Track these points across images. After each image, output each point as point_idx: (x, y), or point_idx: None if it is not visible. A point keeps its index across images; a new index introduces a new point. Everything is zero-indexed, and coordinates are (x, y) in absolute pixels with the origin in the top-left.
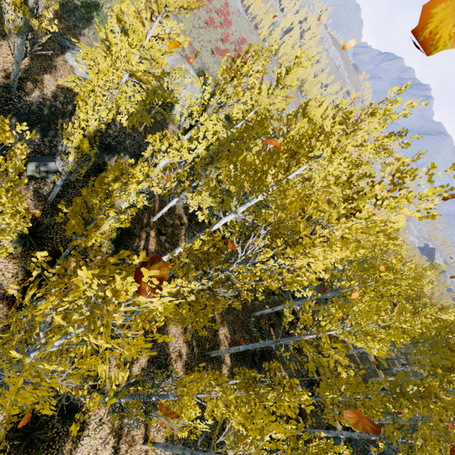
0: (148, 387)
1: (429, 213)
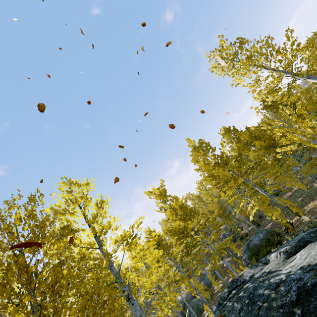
0: None
1: None
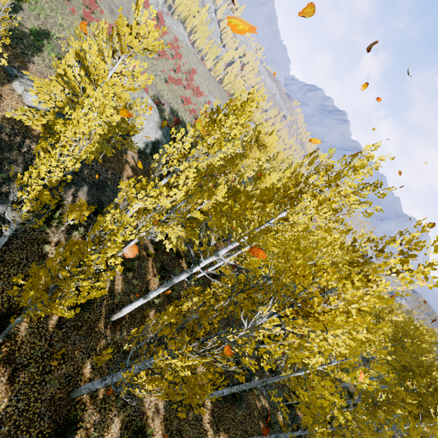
0: None
1: None
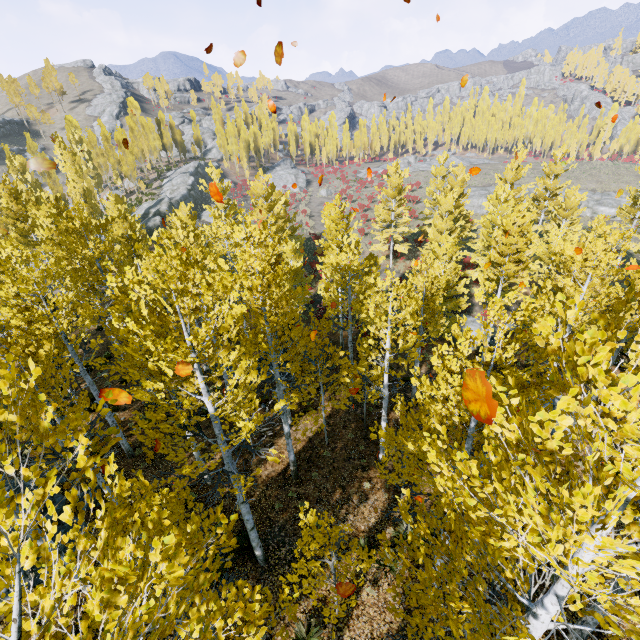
0: None
1: None
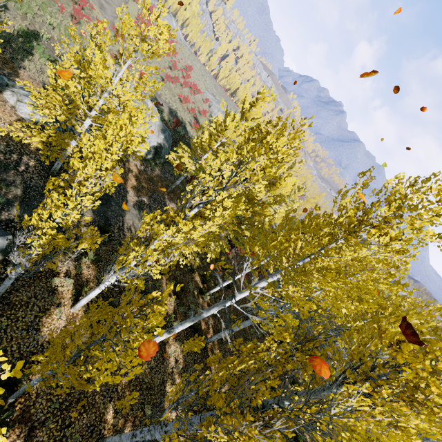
0: None
1: None
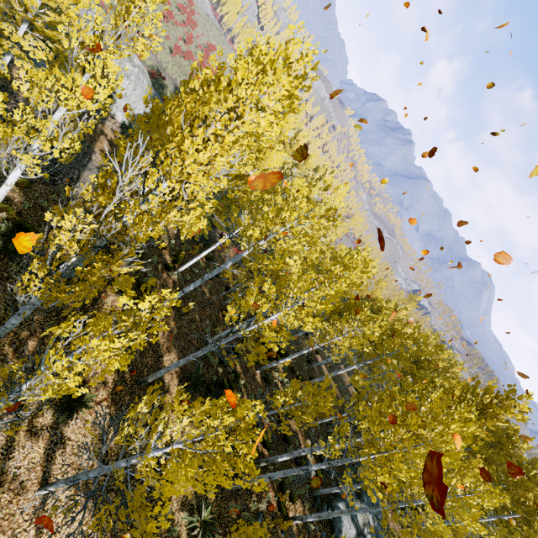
0: (16, 370)
1: (291, 108)
